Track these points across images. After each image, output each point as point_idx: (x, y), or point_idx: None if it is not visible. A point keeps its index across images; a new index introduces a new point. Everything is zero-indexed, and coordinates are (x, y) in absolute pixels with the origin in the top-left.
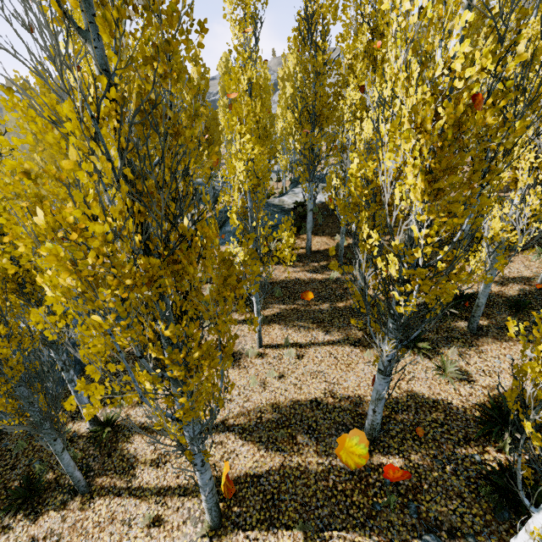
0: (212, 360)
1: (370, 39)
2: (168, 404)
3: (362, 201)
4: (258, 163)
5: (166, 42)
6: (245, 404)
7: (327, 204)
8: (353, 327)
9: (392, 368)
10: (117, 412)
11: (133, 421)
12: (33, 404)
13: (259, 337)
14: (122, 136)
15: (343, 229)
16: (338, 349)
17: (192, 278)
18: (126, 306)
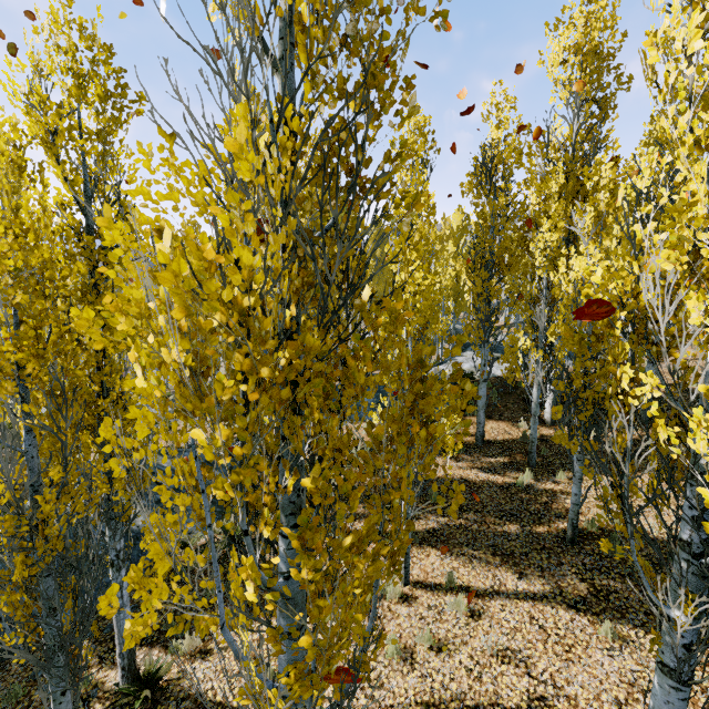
0: (372, 561)
1: (564, 182)
2: (273, 646)
3: (616, 328)
4: (429, 298)
5: (371, 76)
6: (376, 693)
7: (503, 379)
8: (568, 572)
9: (693, 667)
10: (166, 661)
11: (186, 686)
12: (54, 613)
13: (406, 564)
14: (293, 181)
15: (535, 410)
16: (545, 610)
17: (360, 391)
18: (249, 420)
